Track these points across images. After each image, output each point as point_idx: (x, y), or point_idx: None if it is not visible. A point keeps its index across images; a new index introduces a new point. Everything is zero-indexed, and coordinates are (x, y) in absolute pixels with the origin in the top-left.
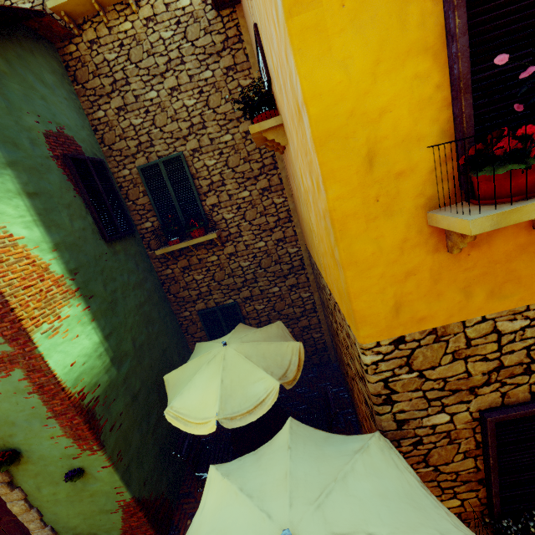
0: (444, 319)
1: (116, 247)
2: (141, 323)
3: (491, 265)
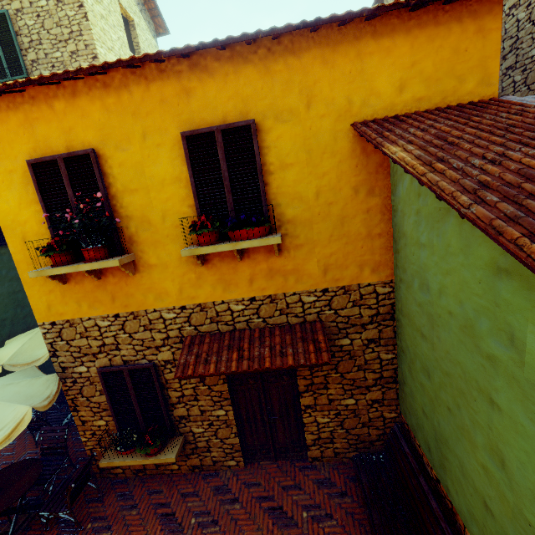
0: (72, 316)
1: (2, 251)
2: (10, 305)
3: (87, 293)
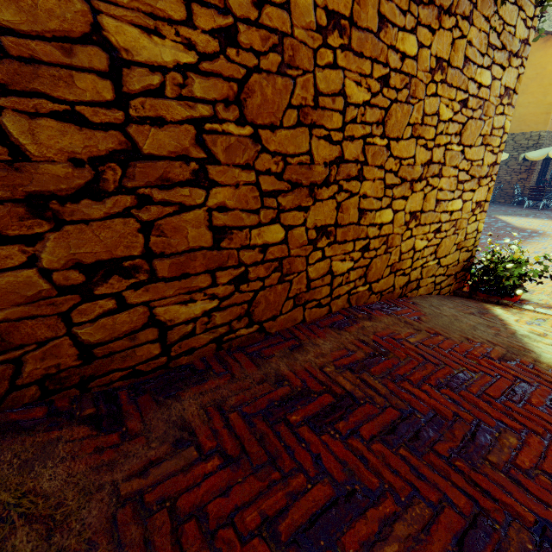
0: (551, 130)
1: None
2: None
3: None
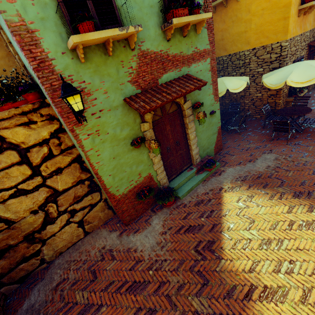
0: (294, 35)
1: None
2: None
3: (299, 23)
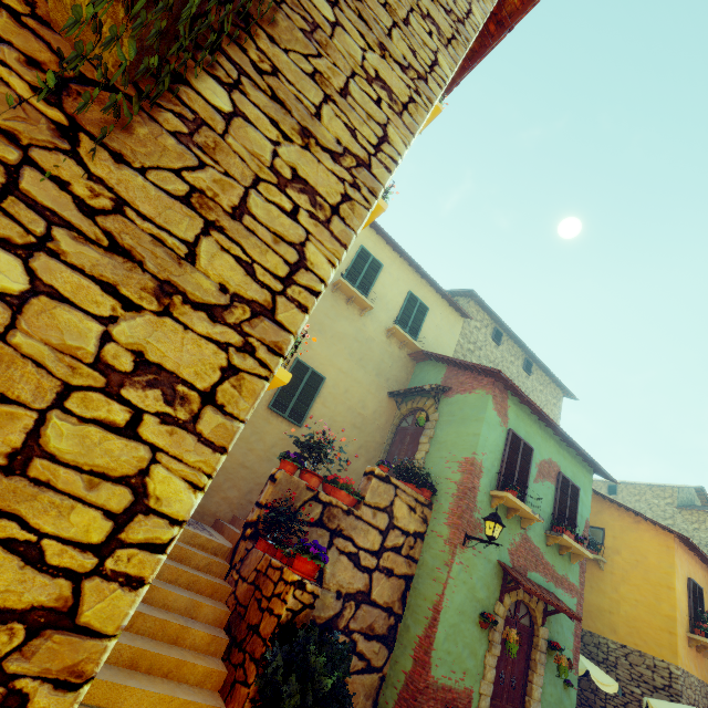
0: (688, 669)
1: None
2: None
3: (692, 657)
